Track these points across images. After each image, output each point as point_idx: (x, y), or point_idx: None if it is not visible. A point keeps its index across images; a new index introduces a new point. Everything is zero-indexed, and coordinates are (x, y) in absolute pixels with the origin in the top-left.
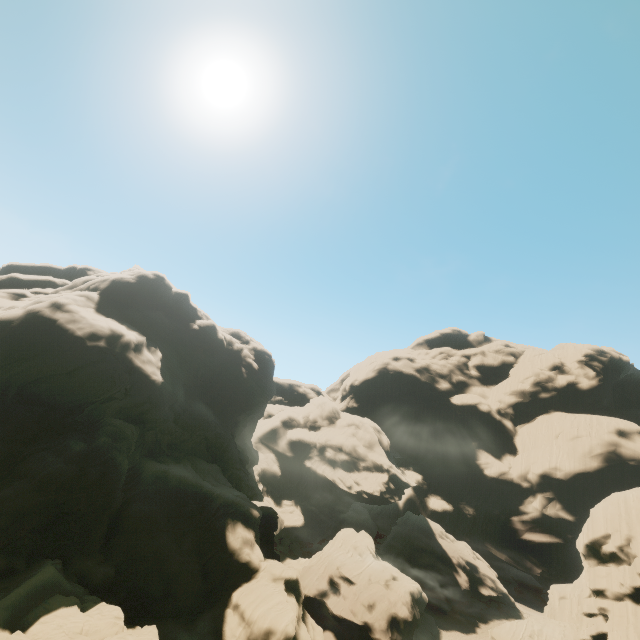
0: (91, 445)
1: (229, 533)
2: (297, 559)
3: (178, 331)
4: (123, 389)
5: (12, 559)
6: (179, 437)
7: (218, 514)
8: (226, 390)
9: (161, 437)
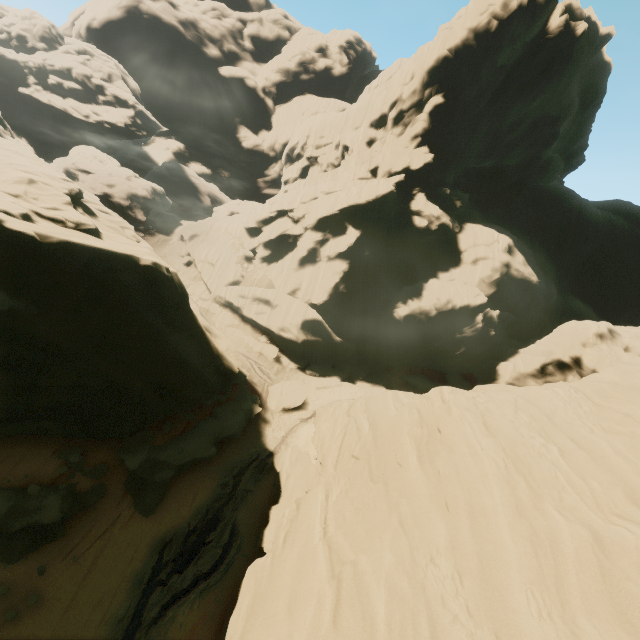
0: None
1: None
2: None
3: None
4: None
5: None
6: None
7: None
8: None
9: None
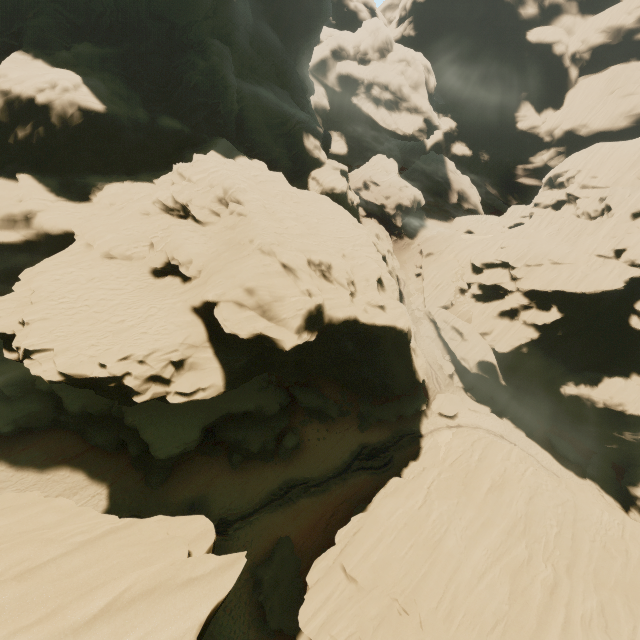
0: (209, 63)
1: (305, 140)
2: None
3: None
4: (212, 7)
5: (201, 134)
6: (256, 62)
7: (296, 128)
8: (286, 9)
9: (243, 60)
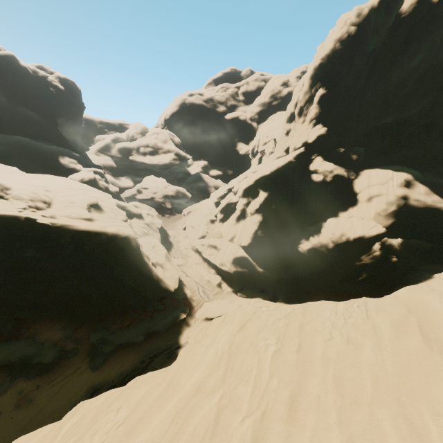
0: None
1: (61, 160)
2: None
3: None
4: None
5: None
6: (17, 126)
7: (53, 154)
8: (42, 102)
9: (3, 124)
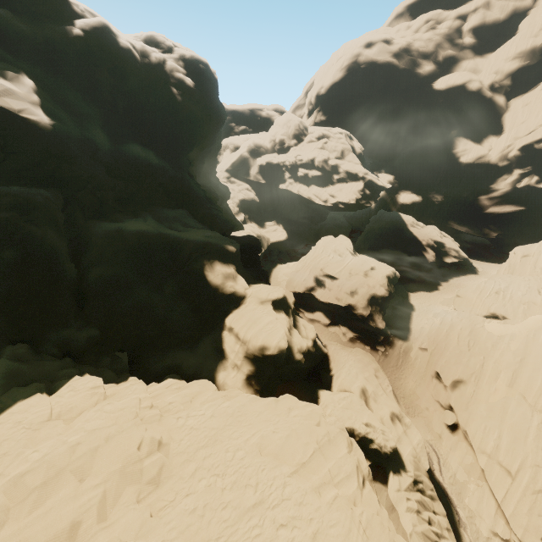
0: None
1: (208, 273)
2: (286, 264)
3: (52, 43)
4: None
5: None
6: (125, 190)
7: (192, 258)
8: (161, 123)
9: (102, 195)
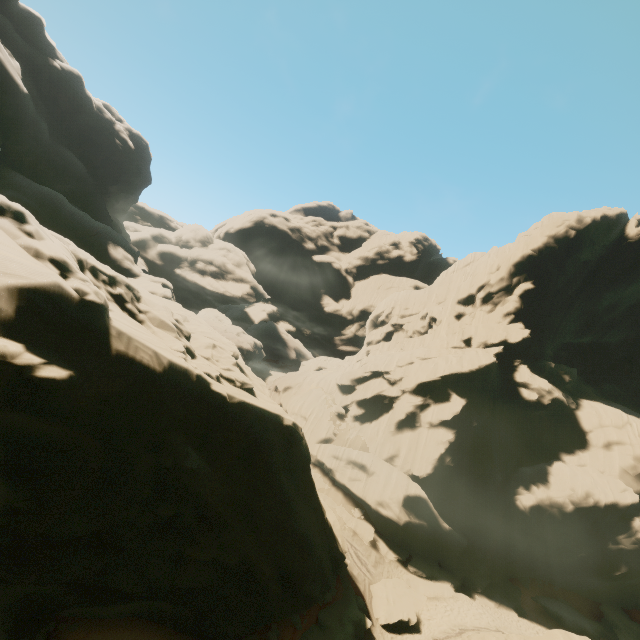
0: None
1: (111, 249)
2: None
3: (34, 58)
4: None
5: None
6: (47, 171)
7: (99, 236)
8: (98, 153)
9: (26, 161)
